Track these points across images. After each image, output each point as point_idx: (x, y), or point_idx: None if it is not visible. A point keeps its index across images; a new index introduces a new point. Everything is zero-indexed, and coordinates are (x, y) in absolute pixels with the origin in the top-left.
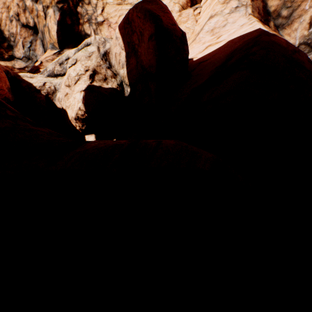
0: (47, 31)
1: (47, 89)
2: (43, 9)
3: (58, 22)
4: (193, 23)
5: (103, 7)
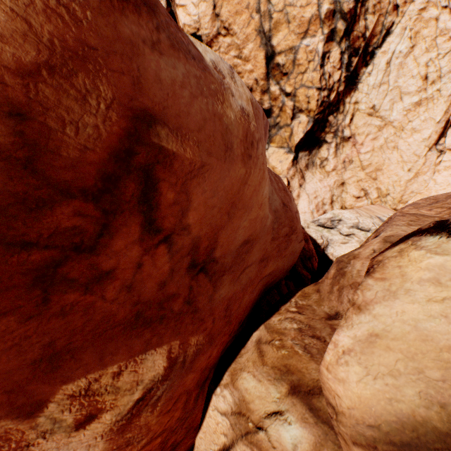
0: (288, 132)
1: (324, 244)
2: (292, 108)
3: (307, 132)
4: (430, 175)
5: (352, 113)
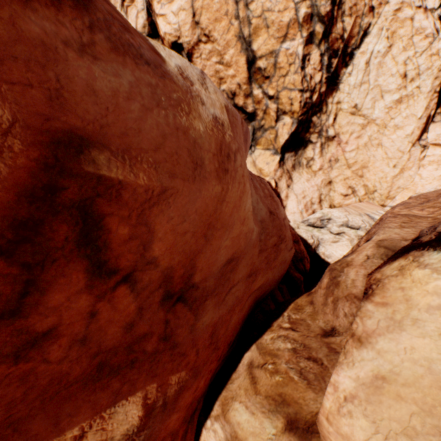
0: (273, 134)
1: (315, 244)
2: (276, 110)
3: (292, 133)
4: (415, 170)
5: (335, 113)
